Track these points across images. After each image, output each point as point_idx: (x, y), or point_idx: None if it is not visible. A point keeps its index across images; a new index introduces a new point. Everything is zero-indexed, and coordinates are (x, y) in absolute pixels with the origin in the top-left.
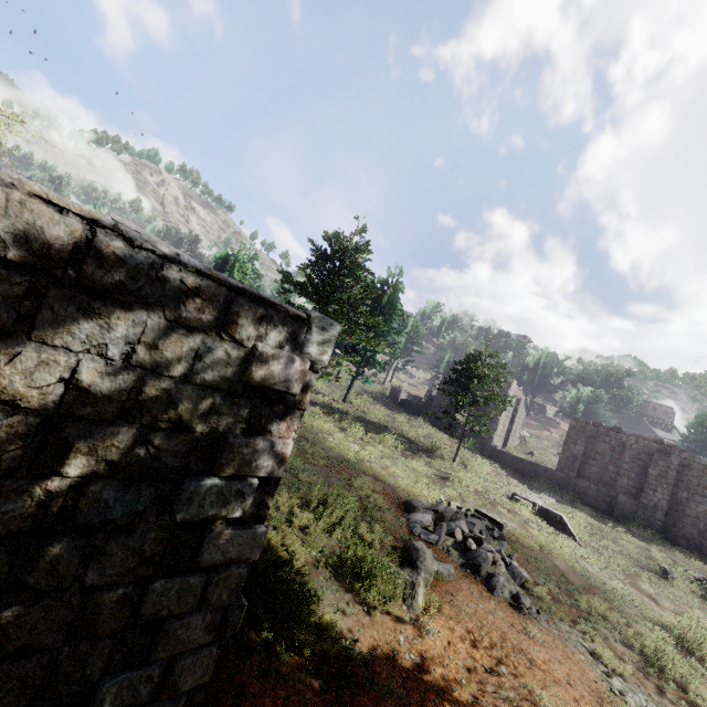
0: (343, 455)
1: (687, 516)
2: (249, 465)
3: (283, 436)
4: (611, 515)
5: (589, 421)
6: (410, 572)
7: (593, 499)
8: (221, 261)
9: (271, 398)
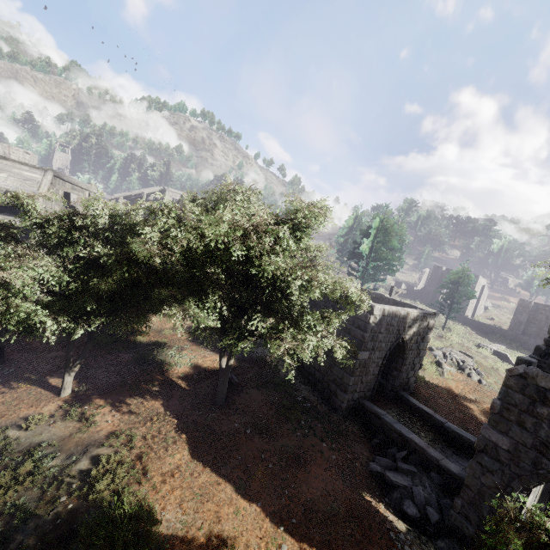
0: None
1: None
2: (426, 340)
3: (429, 335)
4: None
5: (531, 301)
6: (440, 369)
7: (532, 347)
8: None
9: (429, 329)
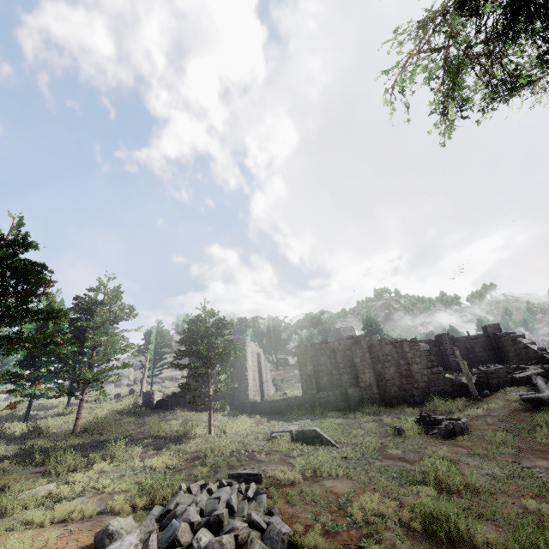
0: (5, 517)
1: (388, 380)
2: None
3: None
4: (350, 408)
5: (307, 344)
6: None
7: (335, 403)
8: None
9: None
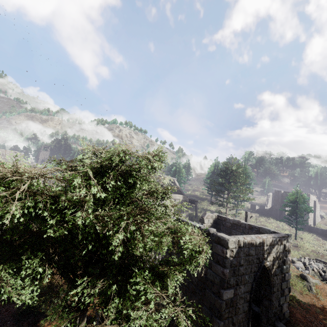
0: None
1: None
2: (287, 263)
3: (289, 256)
4: None
5: None
6: (306, 283)
7: None
8: (176, 171)
9: (287, 251)
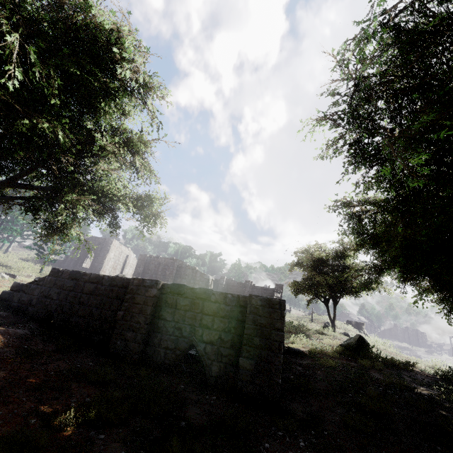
0: None
1: None
2: None
3: None
4: None
5: (146, 254)
6: None
7: None
8: None
9: None
